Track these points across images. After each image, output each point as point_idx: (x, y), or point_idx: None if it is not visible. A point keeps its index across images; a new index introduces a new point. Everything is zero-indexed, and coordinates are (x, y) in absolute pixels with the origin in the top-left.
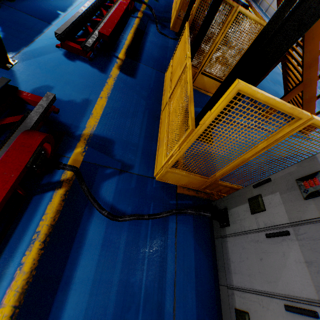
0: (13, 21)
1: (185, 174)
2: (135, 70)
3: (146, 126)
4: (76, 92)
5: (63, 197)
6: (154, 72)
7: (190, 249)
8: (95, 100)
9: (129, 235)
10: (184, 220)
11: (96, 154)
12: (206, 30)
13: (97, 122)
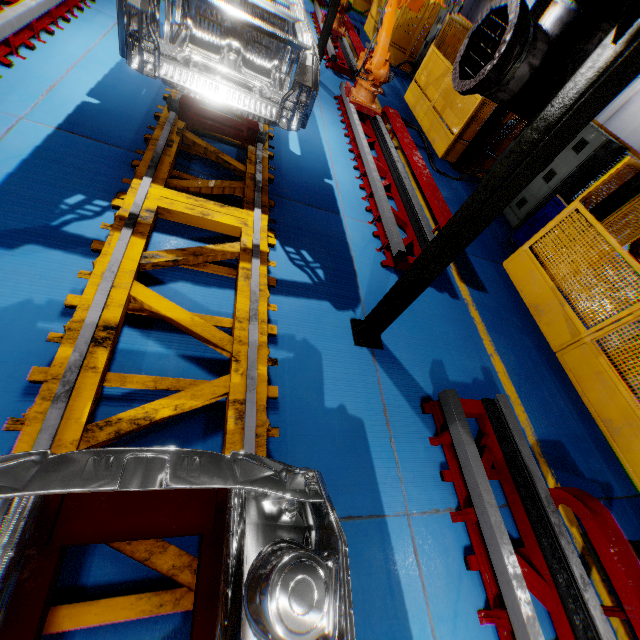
0: (306, 231)
1: None
2: (476, 275)
3: (564, 391)
4: (466, 359)
5: (603, 585)
6: (492, 268)
7: None
8: (490, 364)
9: None
10: None
11: (568, 479)
12: (609, 213)
13: (524, 412)
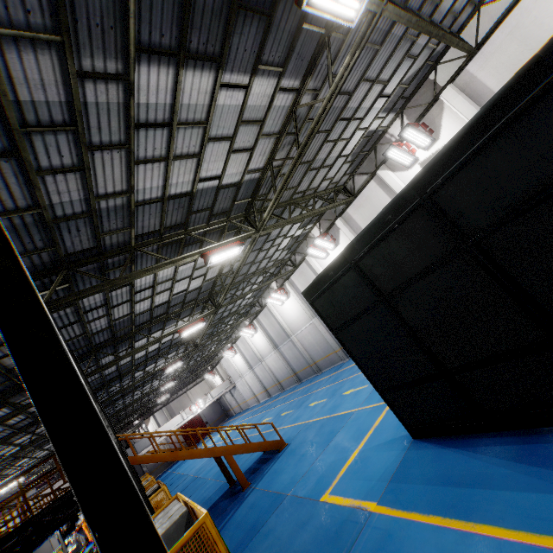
0: None
1: None
2: None
3: None
4: None
5: None
6: None
7: None
8: None
9: None
10: None
11: None
12: None
13: None
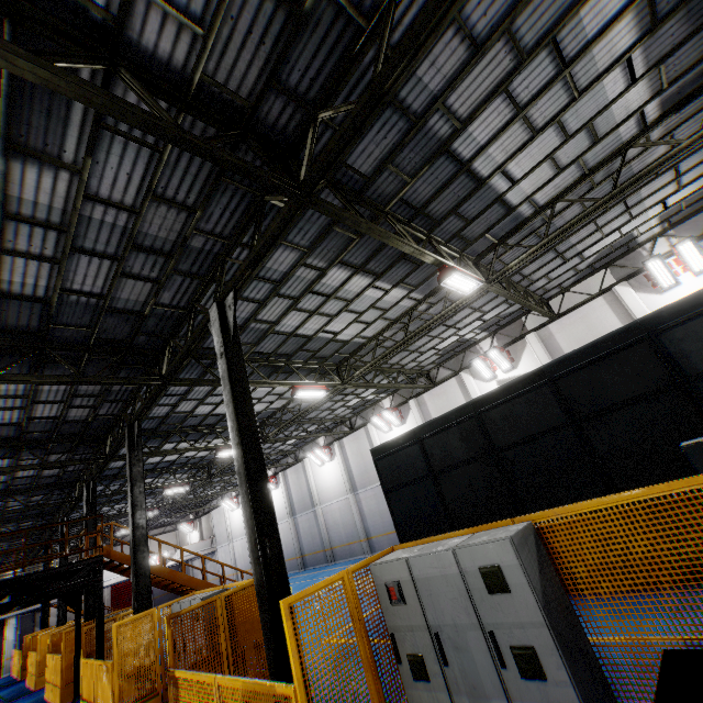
0: None
1: None
2: None
3: None
4: None
5: None
6: None
7: None
8: None
9: None
10: None
11: None
12: (103, 646)
13: None
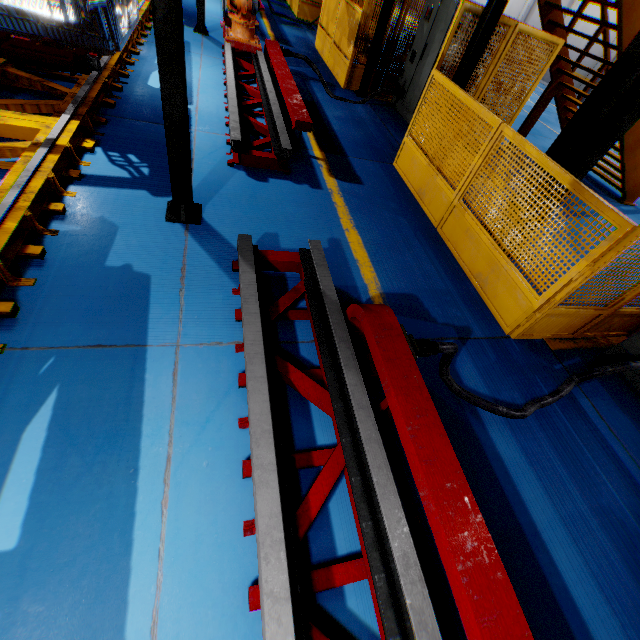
0: (141, 141)
1: (574, 311)
2: (353, 171)
3: (436, 257)
4: (311, 232)
5: None
6: (378, 167)
7: (632, 431)
8: (343, 237)
9: (548, 436)
10: (593, 390)
11: (412, 323)
12: (470, 74)
13: (373, 272)
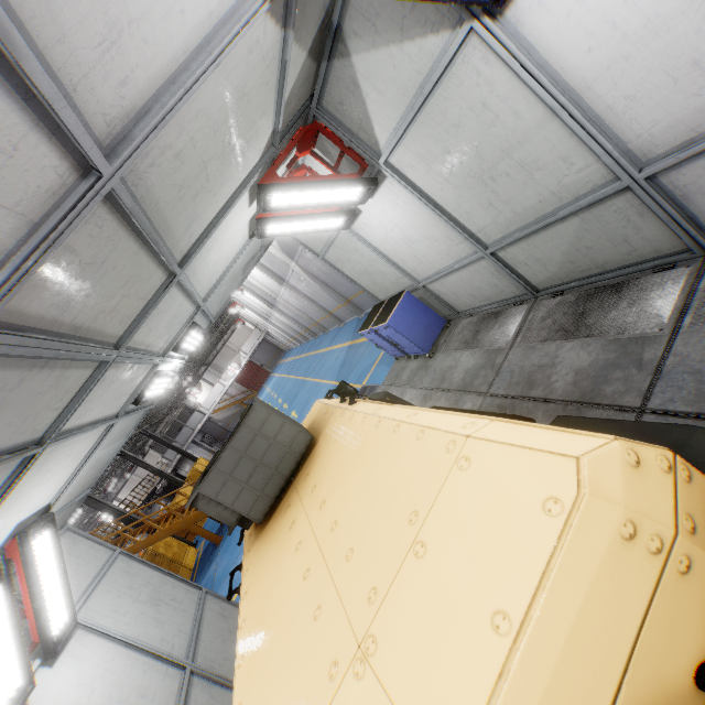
0: None
1: None
2: None
3: None
4: None
5: None
6: None
7: None
8: None
9: None
10: None
11: None
12: None
13: None
